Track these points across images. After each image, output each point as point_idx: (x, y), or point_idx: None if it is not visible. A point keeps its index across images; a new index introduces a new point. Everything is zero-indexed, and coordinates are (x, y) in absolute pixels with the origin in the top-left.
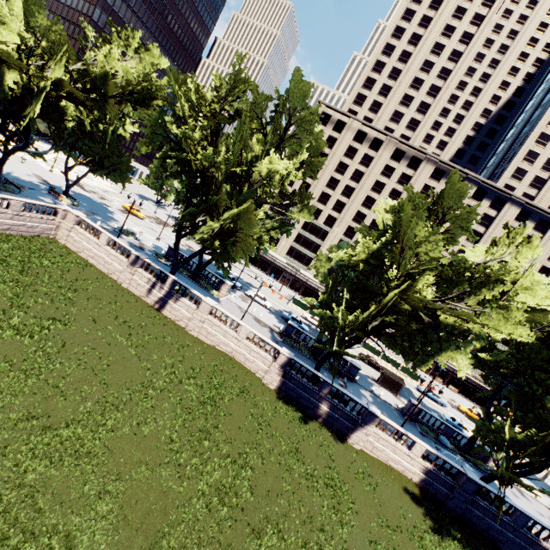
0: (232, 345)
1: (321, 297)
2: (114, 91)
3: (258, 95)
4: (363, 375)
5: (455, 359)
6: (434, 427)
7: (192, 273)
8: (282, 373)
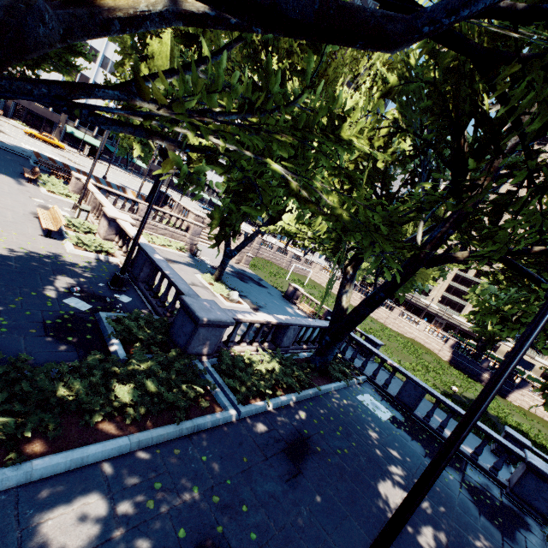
0: (415, 334)
1: None
2: None
3: None
4: None
5: None
6: None
7: None
8: (451, 351)
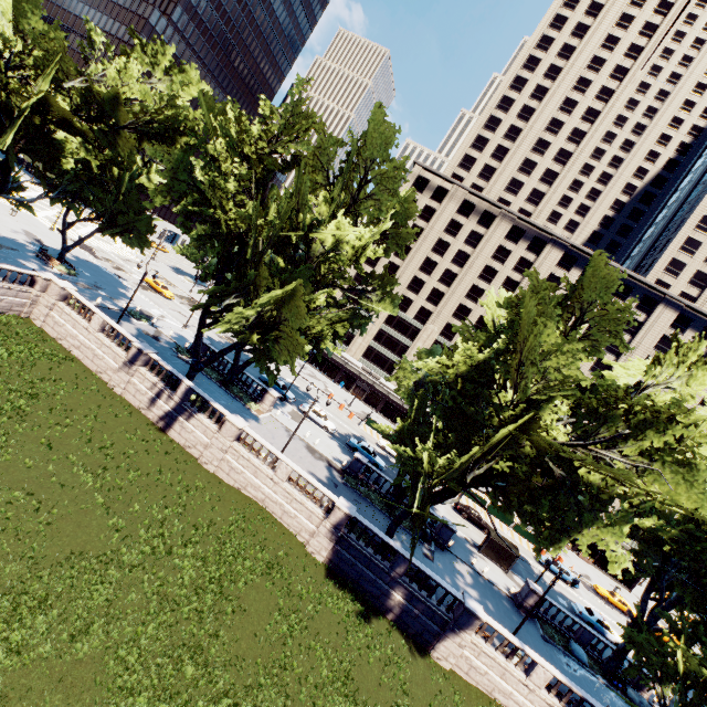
0: (265, 490)
1: (402, 423)
2: (126, 120)
3: (325, 137)
4: (459, 537)
5: (604, 543)
6: (563, 627)
7: (223, 377)
8: (336, 537)
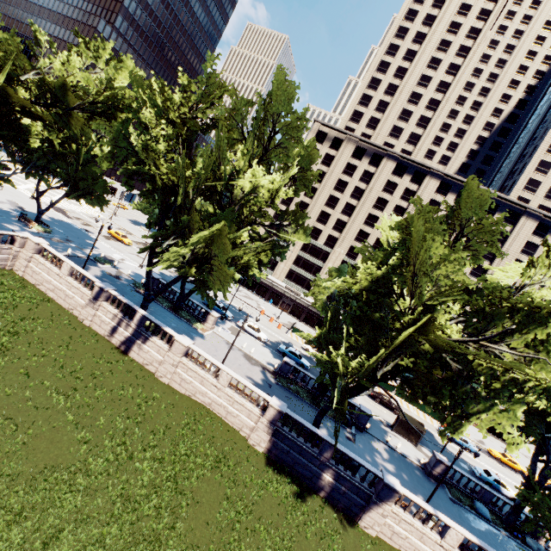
0: (211, 395)
1: (320, 331)
2: (74, 103)
3: (237, 102)
4: (374, 419)
5: (501, 425)
6: (467, 489)
7: (173, 304)
8: (272, 431)
